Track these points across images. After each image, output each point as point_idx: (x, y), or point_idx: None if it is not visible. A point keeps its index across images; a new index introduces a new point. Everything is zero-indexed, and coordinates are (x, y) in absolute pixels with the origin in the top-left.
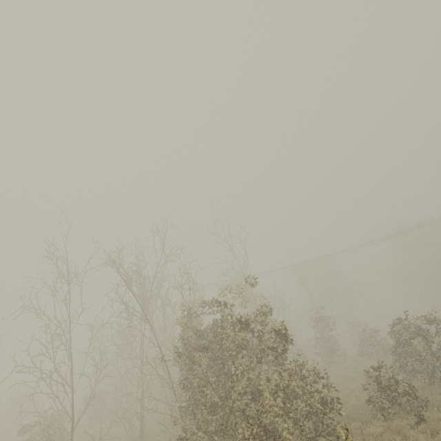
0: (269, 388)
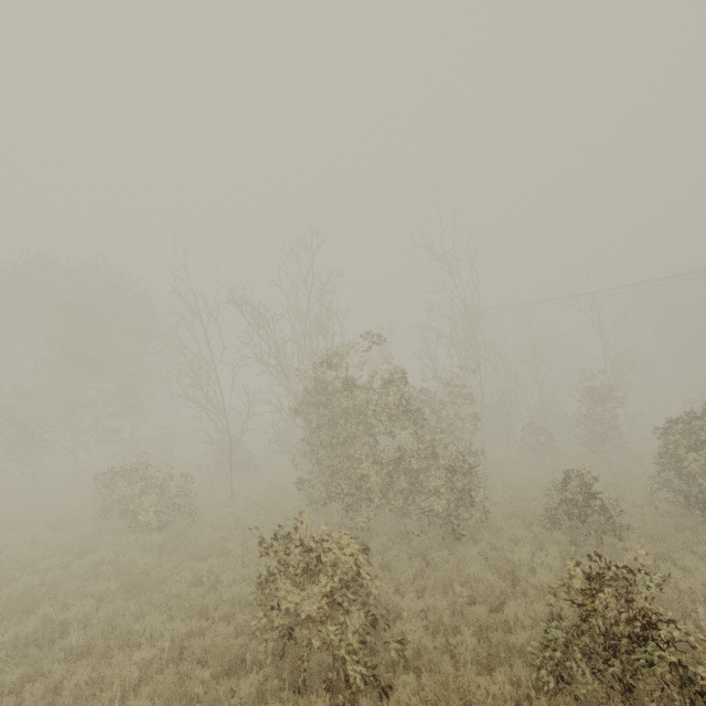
0: (376, 459)
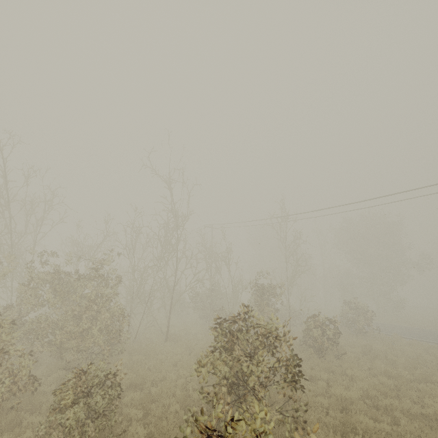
0: None
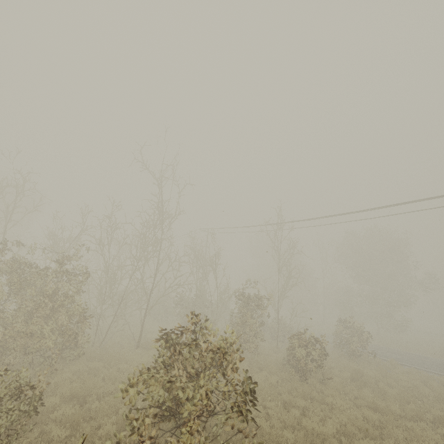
0: None
